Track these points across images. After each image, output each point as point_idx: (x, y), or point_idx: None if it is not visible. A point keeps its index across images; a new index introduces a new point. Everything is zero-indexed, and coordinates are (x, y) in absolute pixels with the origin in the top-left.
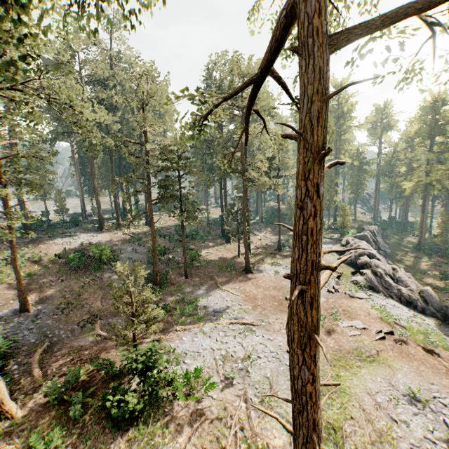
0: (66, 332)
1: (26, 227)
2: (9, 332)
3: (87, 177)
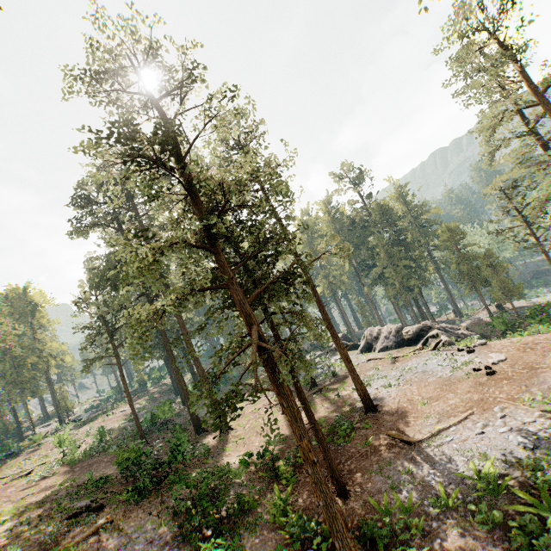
0: None
1: None
2: None
3: None
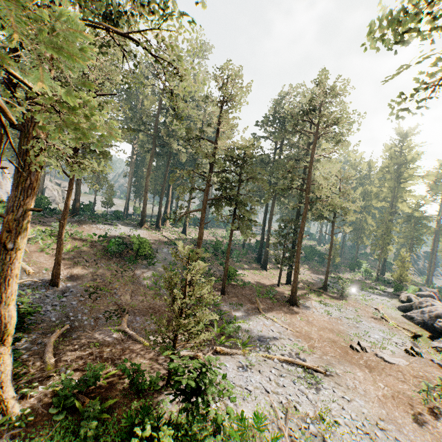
0: (90, 319)
1: (74, 209)
2: (32, 302)
3: (137, 179)
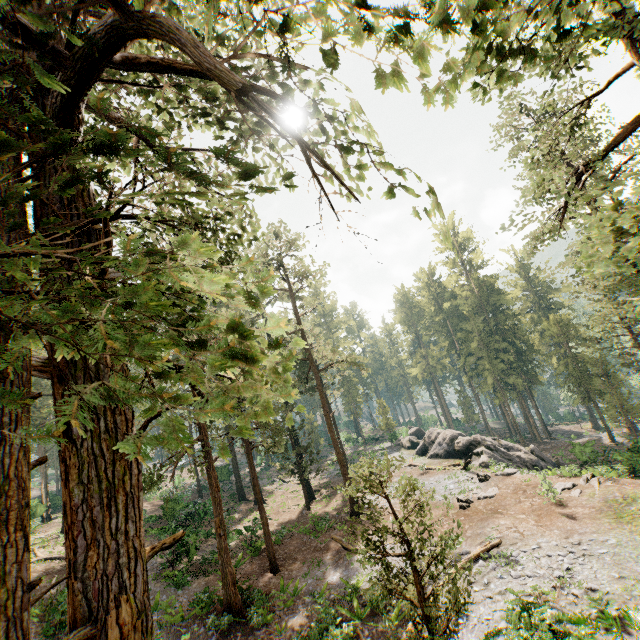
0: None
1: None
2: None
3: None
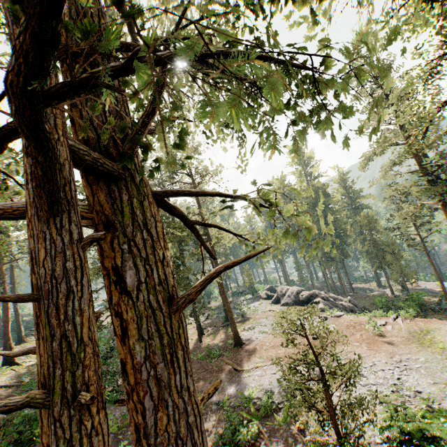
0: None
1: None
2: None
3: None
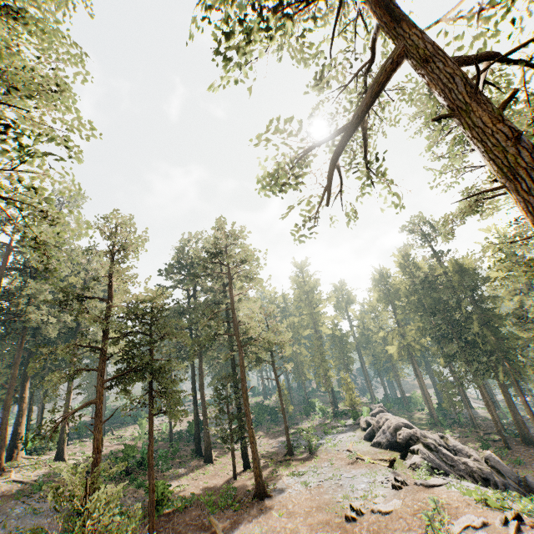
0: None
1: None
2: None
3: None
